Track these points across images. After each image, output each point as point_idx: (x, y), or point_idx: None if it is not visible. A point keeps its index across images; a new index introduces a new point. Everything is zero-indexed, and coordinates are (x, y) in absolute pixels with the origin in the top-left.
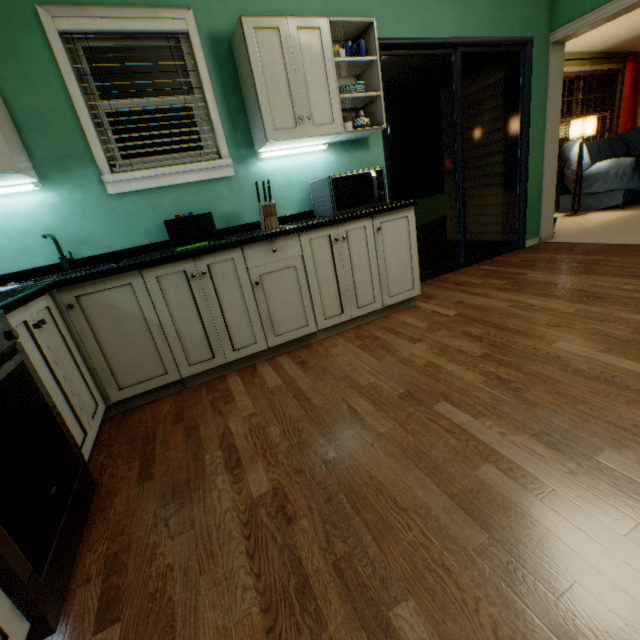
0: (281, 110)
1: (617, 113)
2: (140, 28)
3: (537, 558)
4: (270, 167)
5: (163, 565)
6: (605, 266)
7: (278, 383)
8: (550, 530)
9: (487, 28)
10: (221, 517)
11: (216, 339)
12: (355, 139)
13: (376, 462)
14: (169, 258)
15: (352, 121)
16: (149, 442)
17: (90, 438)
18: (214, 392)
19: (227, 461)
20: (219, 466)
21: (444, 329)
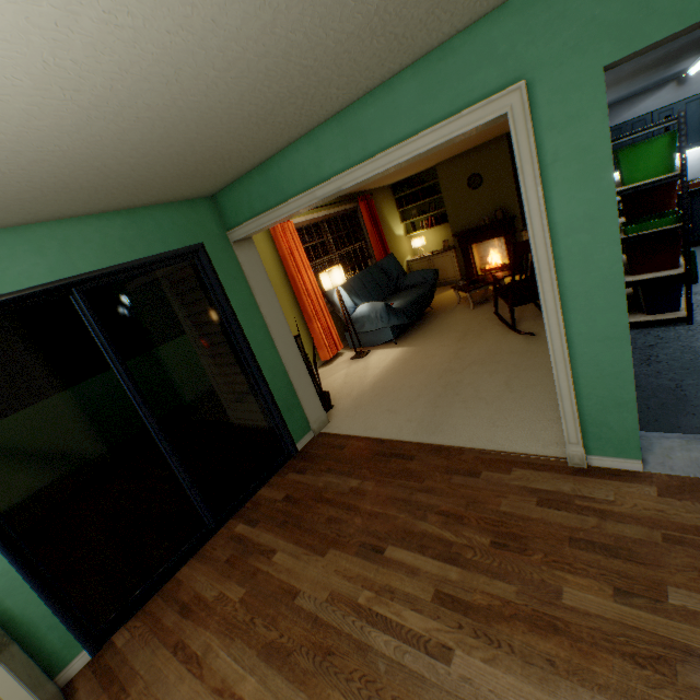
0: None
1: (370, 241)
2: None
3: None
4: None
5: None
6: (357, 514)
7: None
8: None
9: (120, 252)
10: None
11: None
12: None
13: None
14: None
15: None
16: None
17: None
18: None
19: None
20: None
21: None
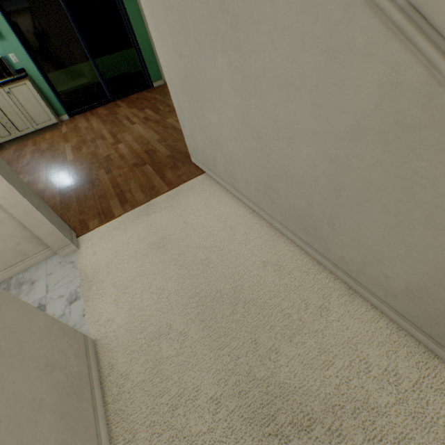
0: None
1: None
2: None
3: None
4: None
5: None
6: (149, 103)
7: None
8: None
9: None
10: None
11: None
12: None
13: None
14: None
15: None
16: None
17: None
18: None
19: None
20: None
21: (50, 140)
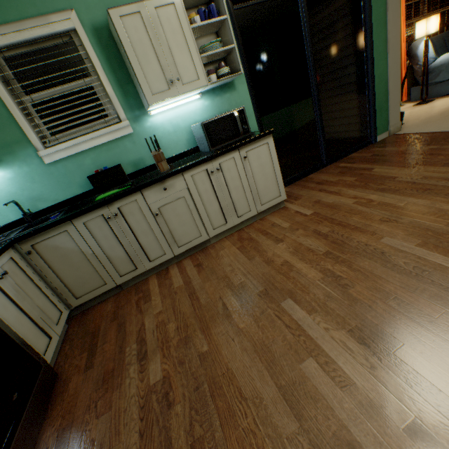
0: (155, 78)
1: None
2: (38, 34)
3: (331, 448)
4: (159, 120)
5: (89, 439)
6: (438, 155)
7: (180, 284)
8: (345, 422)
9: None
10: (128, 401)
11: (135, 256)
12: (223, 84)
13: (233, 355)
14: (88, 209)
15: (216, 72)
16: (95, 336)
17: (54, 340)
18: (139, 293)
19: (139, 353)
20: (133, 357)
21: (301, 229)
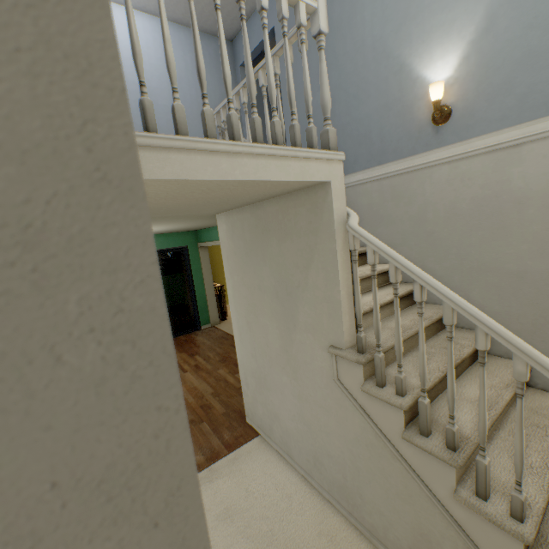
0: None
1: None
2: None
3: None
4: None
5: None
6: (198, 347)
7: None
8: None
9: (160, 246)
10: None
11: None
12: None
13: None
14: None
15: None
16: None
17: None
18: None
19: None
20: None
21: None
